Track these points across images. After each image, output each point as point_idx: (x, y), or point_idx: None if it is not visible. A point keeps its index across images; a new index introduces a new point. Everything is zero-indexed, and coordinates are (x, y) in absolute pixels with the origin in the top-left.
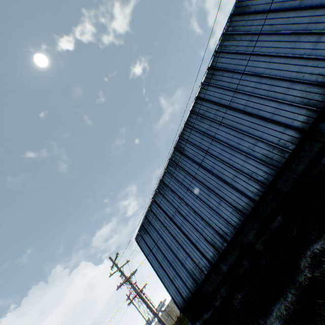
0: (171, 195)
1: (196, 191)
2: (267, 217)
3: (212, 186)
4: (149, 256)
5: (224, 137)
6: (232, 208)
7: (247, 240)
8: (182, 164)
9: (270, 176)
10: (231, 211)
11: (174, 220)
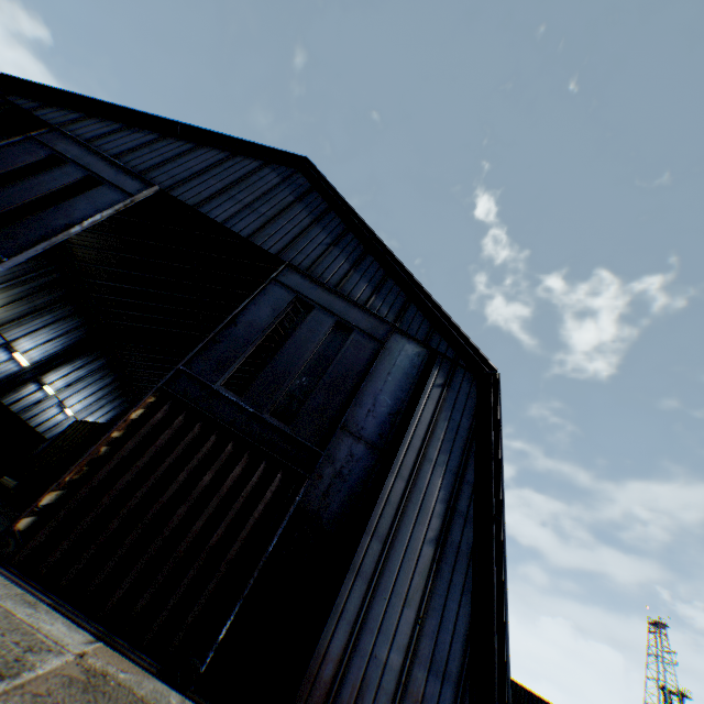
0: None
1: None
2: None
3: None
4: None
5: None
6: None
7: None
8: None
9: None
10: None
11: None
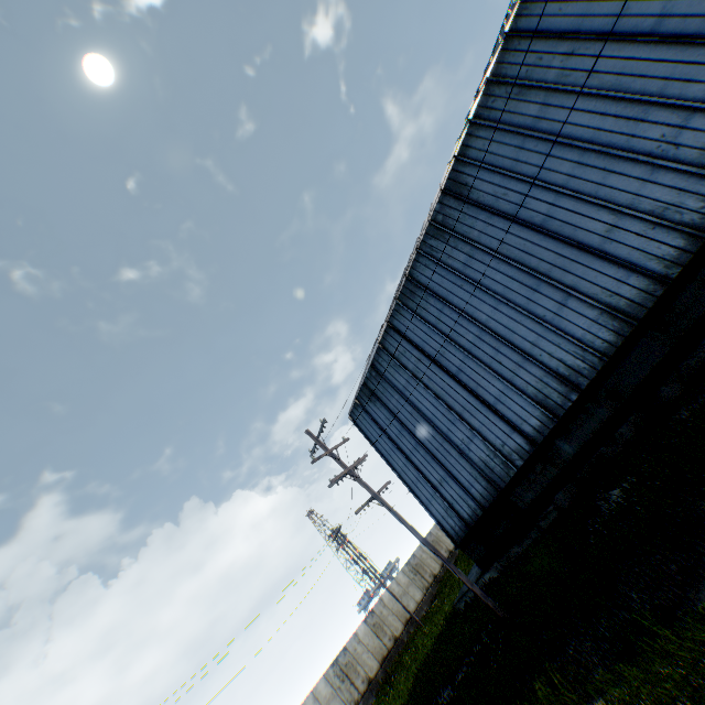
0: (434, 307)
1: (499, 285)
2: (698, 316)
3: (543, 265)
4: (381, 446)
5: (585, 129)
6: (598, 309)
7: (633, 380)
8: (463, 227)
9: None
10: (594, 317)
11: (441, 362)
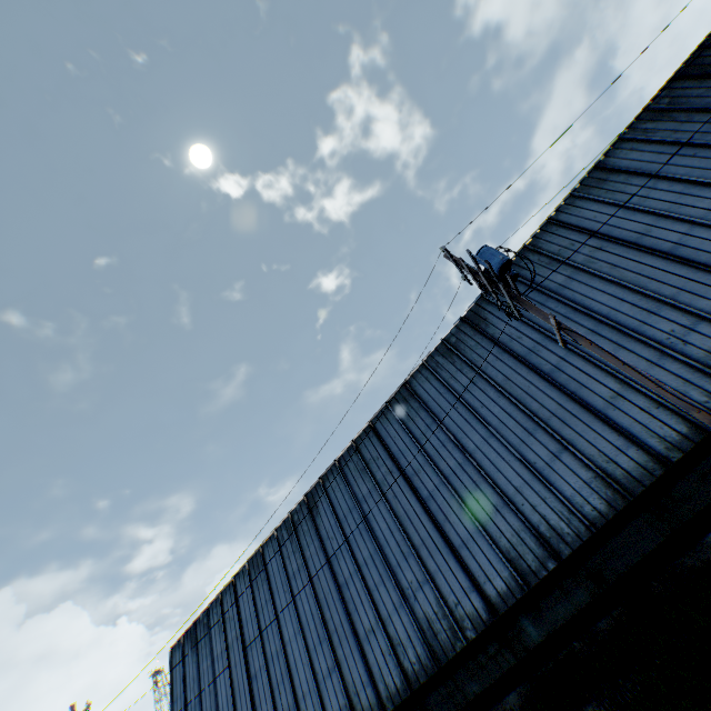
0: (264, 593)
1: (305, 614)
2: None
3: (331, 623)
4: (177, 707)
5: (382, 534)
6: (346, 698)
7: None
8: (304, 540)
9: (423, 672)
10: (342, 704)
11: (249, 654)
